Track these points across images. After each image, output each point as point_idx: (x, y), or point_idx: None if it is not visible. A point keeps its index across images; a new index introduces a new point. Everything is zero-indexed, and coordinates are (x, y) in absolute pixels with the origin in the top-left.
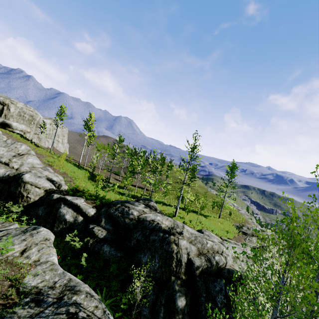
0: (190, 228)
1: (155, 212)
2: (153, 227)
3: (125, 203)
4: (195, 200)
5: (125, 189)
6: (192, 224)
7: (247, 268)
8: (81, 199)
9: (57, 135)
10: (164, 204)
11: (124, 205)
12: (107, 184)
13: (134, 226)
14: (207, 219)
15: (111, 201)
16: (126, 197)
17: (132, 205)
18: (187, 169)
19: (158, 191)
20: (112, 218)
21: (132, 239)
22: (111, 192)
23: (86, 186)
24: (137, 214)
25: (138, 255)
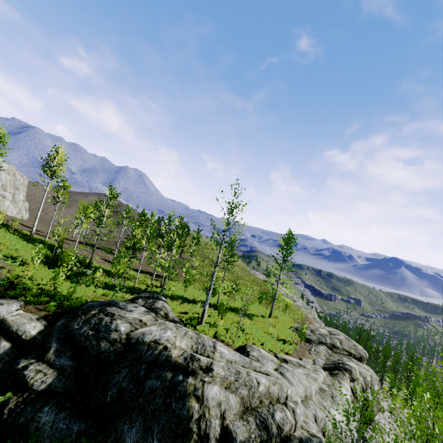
0: (227, 348)
1: (165, 319)
2: (155, 357)
3: (107, 306)
4: (233, 291)
5: (119, 277)
6: (230, 336)
7: (338, 437)
8: (14, 303)
9: (2, 187)
10: (185, 299)
11: (104, 311)
12: (82, 270)
13: (118, 355)
14: (253, 320)
15: (84, 302)
16: (114, 293)
17: (121, 309)
18: (222, 242)
19: (178, 277)
20: (75, 340)
21: (109, 386)
22: (90, 284)
23: (35, 276)
24: (126, 328)
25: (118, 427)
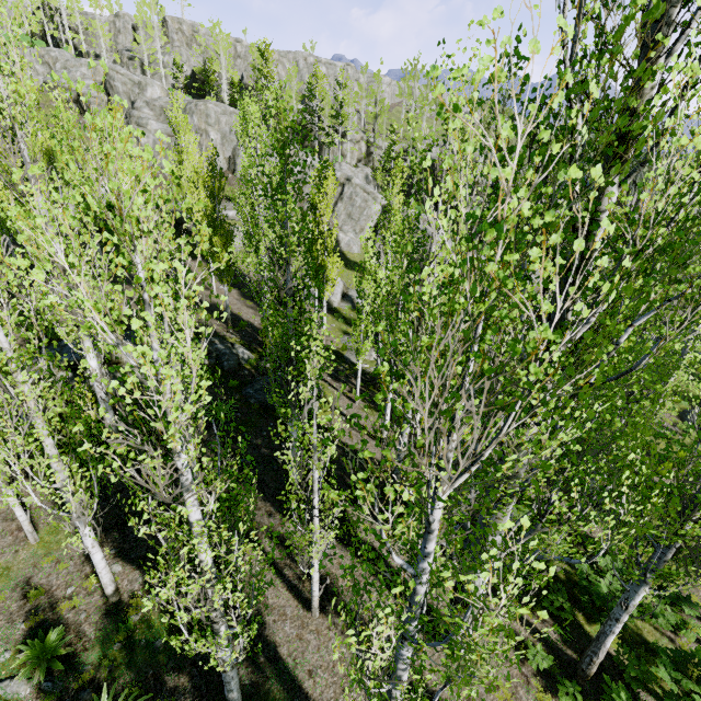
0: None
1: None
2: None
3: None
4: None
5: None
6: None
7: None
8: None
9: None
10: None
11: None
12: None
13: None
14: None
15: None
16: None
17: None
18: None
19: None
20: None
21: None
22: None
23: None
24: None
25: None
